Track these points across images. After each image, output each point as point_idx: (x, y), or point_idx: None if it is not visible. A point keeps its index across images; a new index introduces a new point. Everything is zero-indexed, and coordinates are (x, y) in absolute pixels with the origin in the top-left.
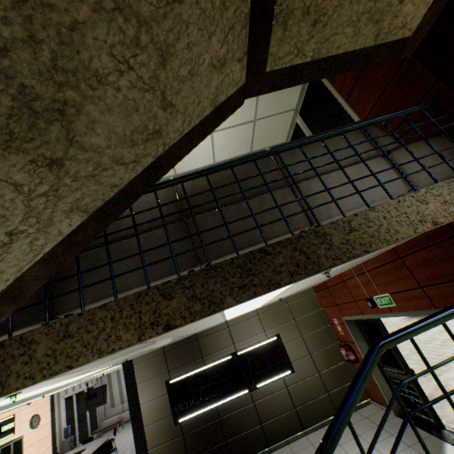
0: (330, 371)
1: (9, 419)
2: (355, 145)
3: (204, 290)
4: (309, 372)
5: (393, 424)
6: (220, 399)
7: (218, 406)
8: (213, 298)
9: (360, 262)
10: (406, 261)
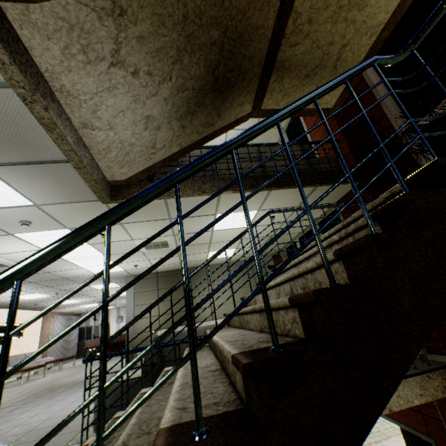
0: None
1: None
2: None
3: None
4: None
5: None
6: None
7: None
8: None
9: None
10: None
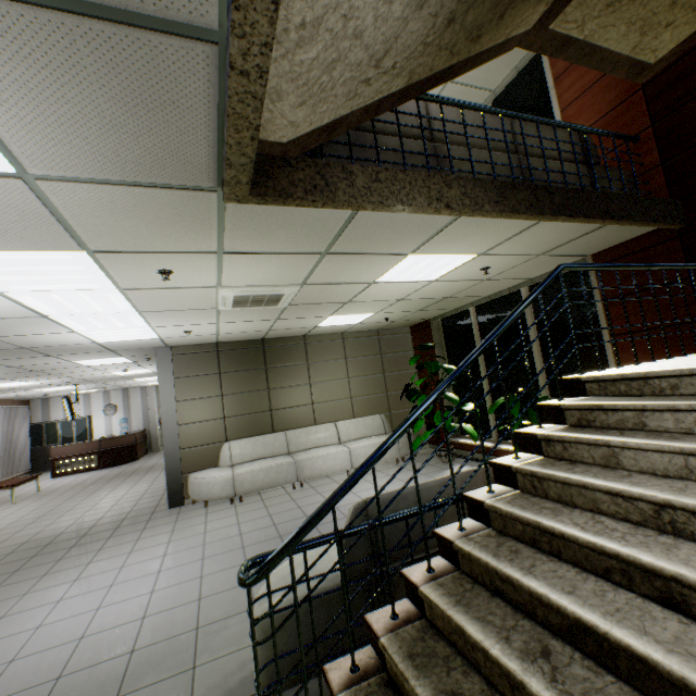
0: None
1: None
2: None
3: None
4: None
5: None
6: None
7: None
8: None
9: None
10: None
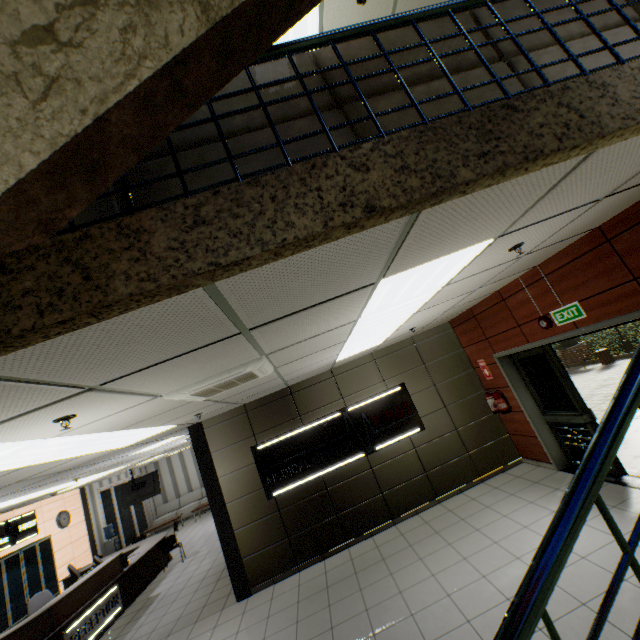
0: (472, 427)
1: (28, 516)
2: (603, 4)
3: (420, 160)
4: (444, 429)
5: (556, 479)
6: (327, 466)
7: (325, 475)
8: (436, 170)
9: (544, 254)
10: (616, 243)
